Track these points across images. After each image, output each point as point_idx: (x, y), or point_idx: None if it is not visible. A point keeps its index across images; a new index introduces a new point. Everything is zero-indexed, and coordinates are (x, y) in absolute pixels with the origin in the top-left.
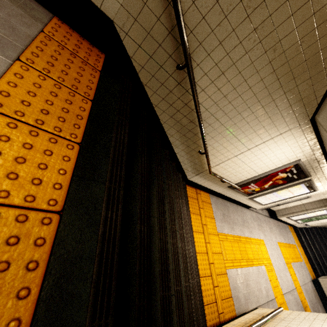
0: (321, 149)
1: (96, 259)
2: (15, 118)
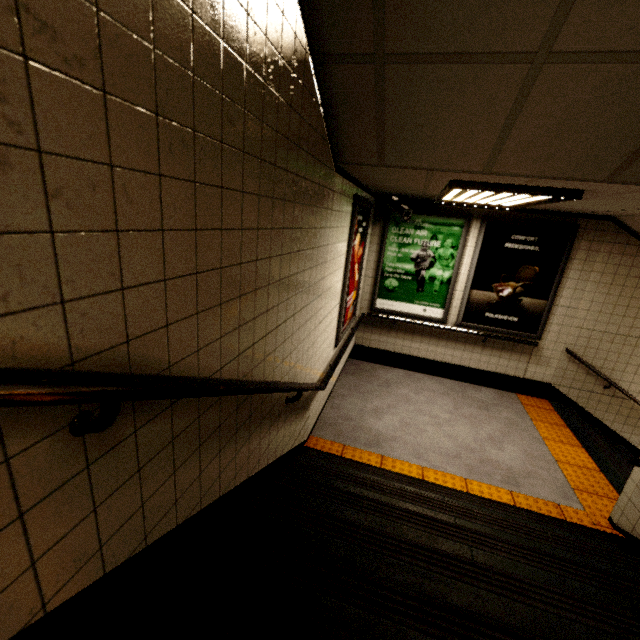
0: None
1: None
2: (553, 440)
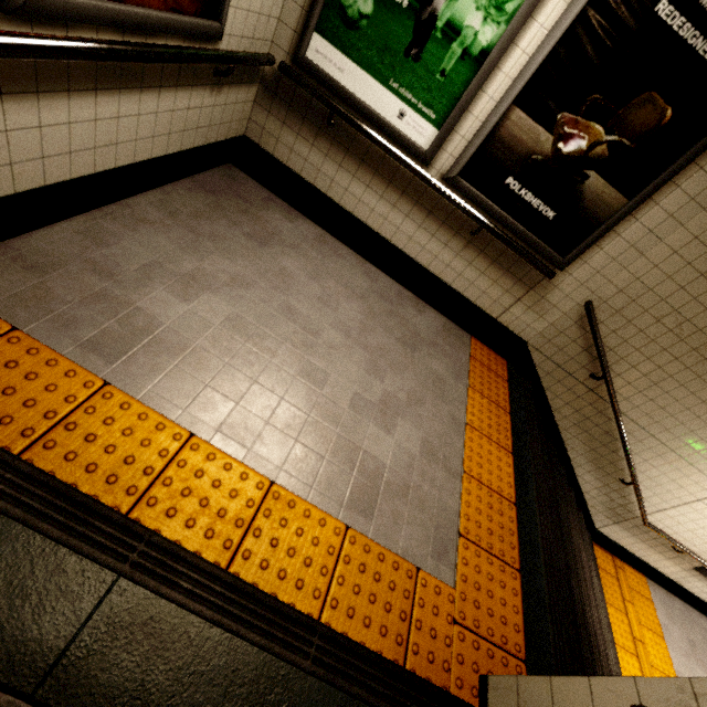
0: None
1: (541, 549)
2: (479, 432)
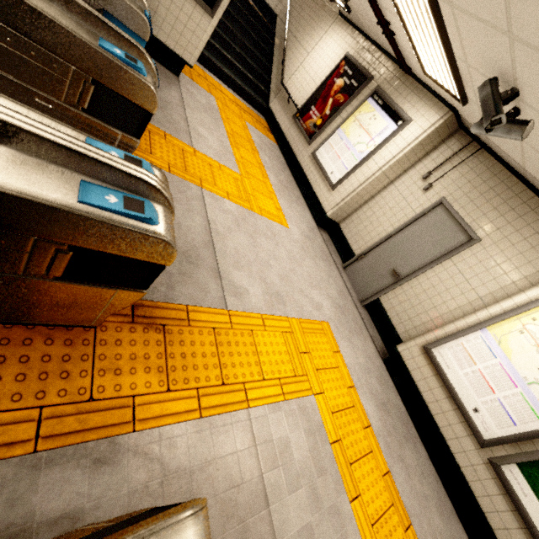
0: (362, 35)
1: None
2: None
